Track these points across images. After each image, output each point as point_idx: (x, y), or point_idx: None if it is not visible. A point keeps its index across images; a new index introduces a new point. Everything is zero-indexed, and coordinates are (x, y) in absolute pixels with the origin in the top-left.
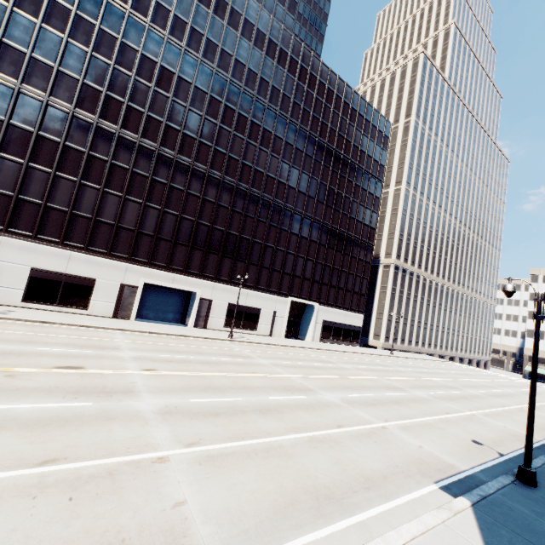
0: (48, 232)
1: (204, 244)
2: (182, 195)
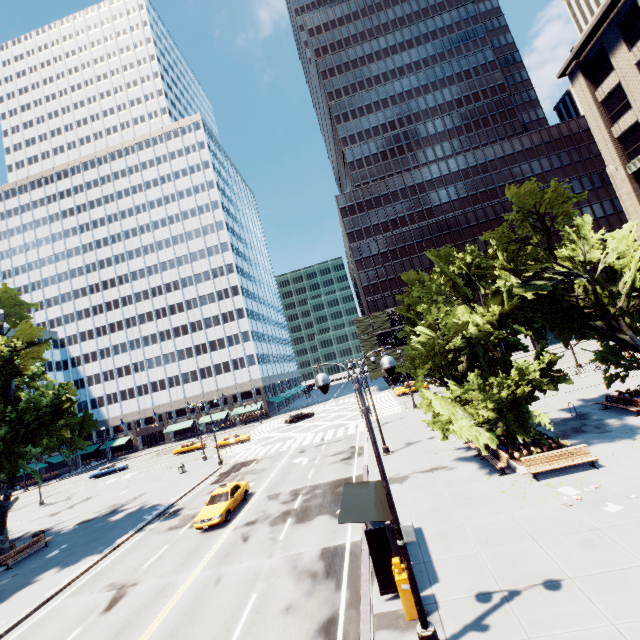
0: None
1: None
2: None
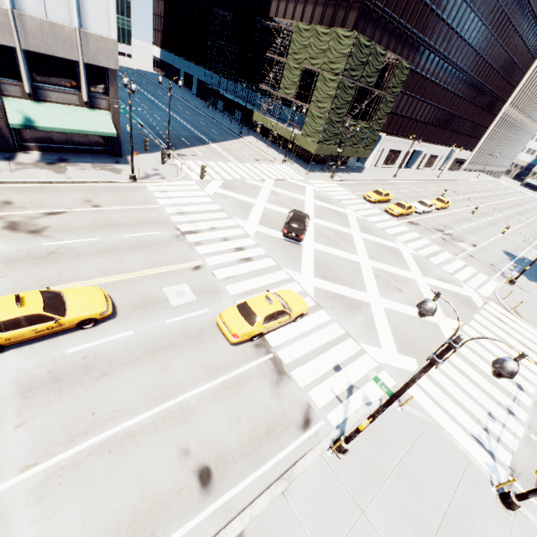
0: (400, 130)
1: (439, 123)
2: (447, 94)
